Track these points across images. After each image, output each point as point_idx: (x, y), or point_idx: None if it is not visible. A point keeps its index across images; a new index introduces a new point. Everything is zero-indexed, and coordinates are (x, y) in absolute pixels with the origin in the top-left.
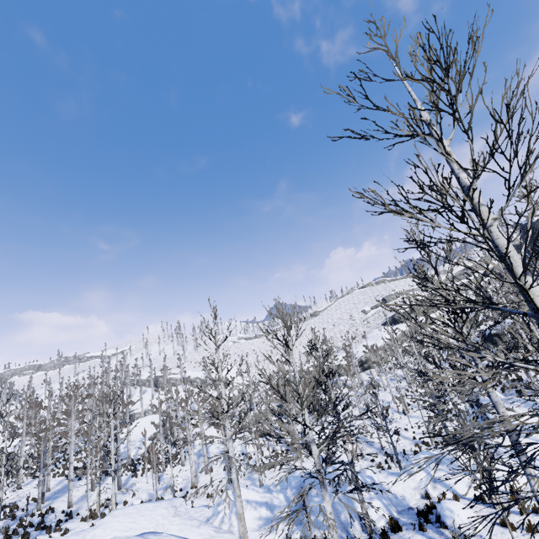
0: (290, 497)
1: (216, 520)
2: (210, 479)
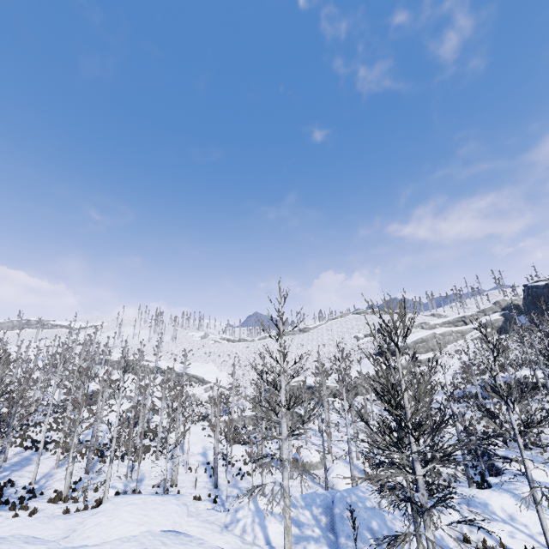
0: (318, 516)
1: (236, 528)
2: (195, 480)
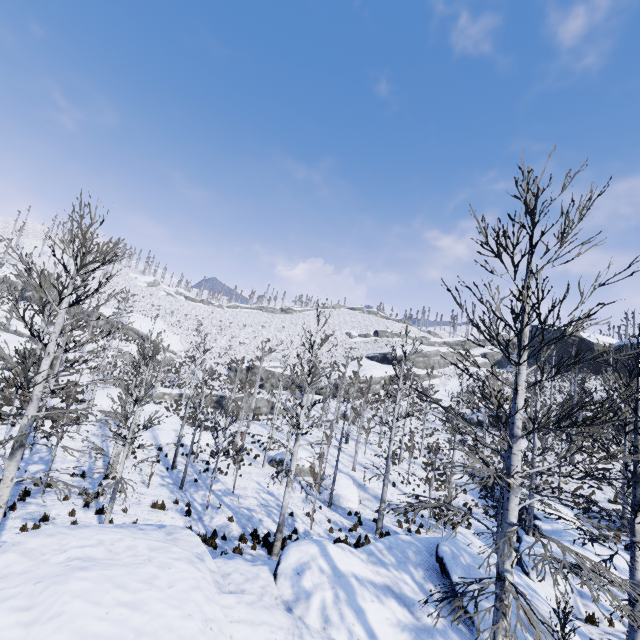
0: (424, 584)
1: (308, 612)
2: (150, 475)
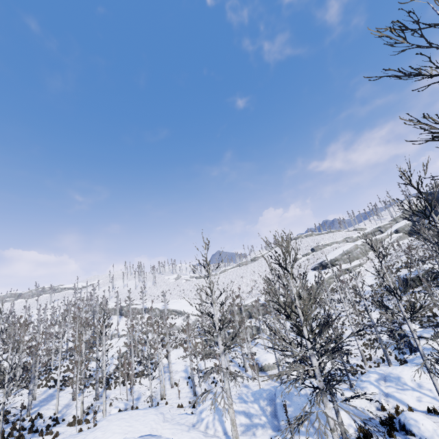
0: (264, 407)
1: (201, 425)
2: (178, 392)
